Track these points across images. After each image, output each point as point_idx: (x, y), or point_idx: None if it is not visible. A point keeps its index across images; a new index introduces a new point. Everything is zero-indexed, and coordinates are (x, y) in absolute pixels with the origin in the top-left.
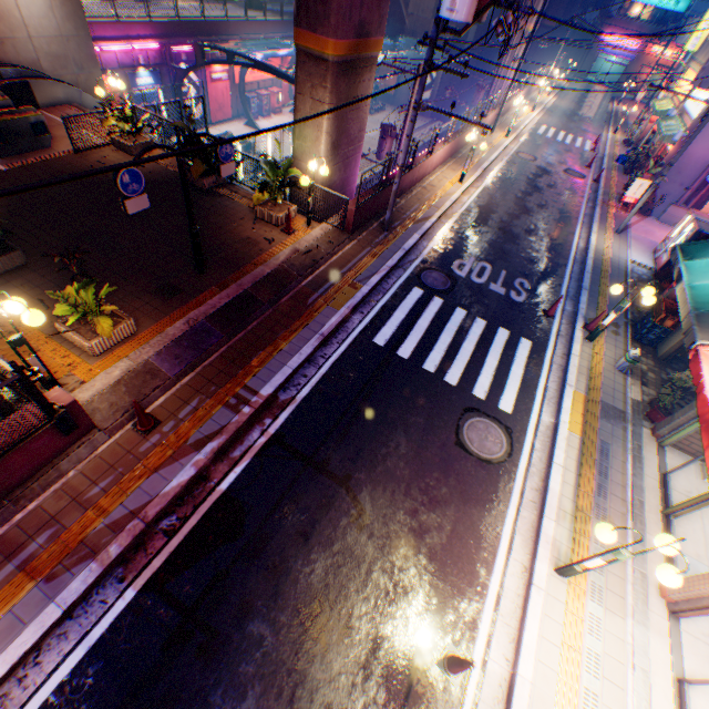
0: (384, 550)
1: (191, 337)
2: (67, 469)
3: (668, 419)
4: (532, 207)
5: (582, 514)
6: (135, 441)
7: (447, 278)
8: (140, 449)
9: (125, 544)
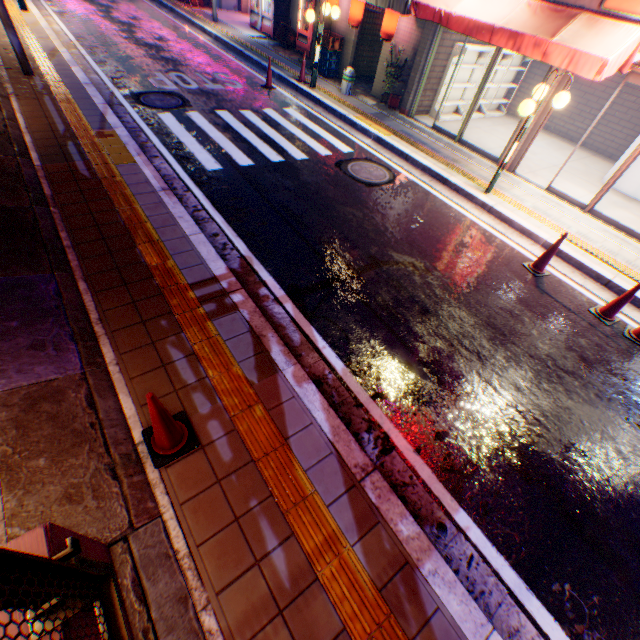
0: (450, 266)
1: (3, 311)
2: (190, 638)
3: (407, 94)
4: (130, 22)
5: (449, 166)
6: (200, 467)
7: (168, 96)
8: (224, 461)
9: (402, 508)
